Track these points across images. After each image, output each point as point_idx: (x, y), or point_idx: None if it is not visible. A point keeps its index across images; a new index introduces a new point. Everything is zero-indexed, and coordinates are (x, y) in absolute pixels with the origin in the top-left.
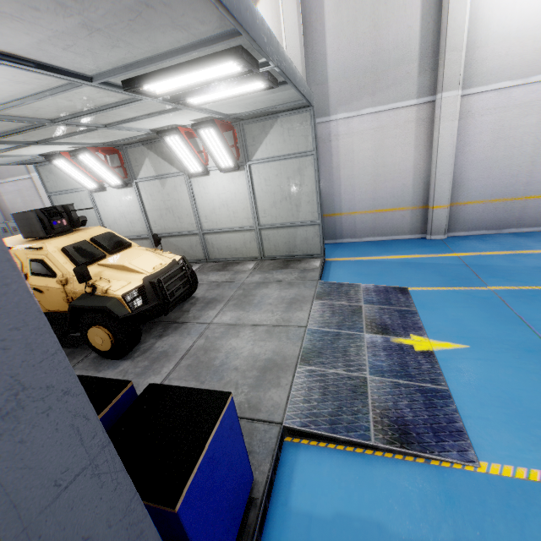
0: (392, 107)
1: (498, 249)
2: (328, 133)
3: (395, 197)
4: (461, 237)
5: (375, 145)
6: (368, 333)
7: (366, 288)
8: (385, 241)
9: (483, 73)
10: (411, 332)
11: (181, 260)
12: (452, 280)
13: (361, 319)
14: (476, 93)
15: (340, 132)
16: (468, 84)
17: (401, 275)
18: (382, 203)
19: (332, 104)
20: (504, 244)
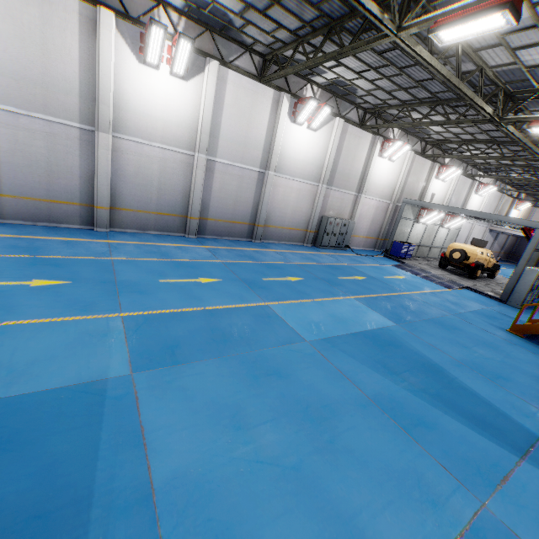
0: None
1: None
2: None
3: None
4: None
5: None
6: None
7: None
8: None
9: None
10: None
11: None
12: None
13: None
14: None
15: None
16: None
17: None
18: None
19: None
20: None
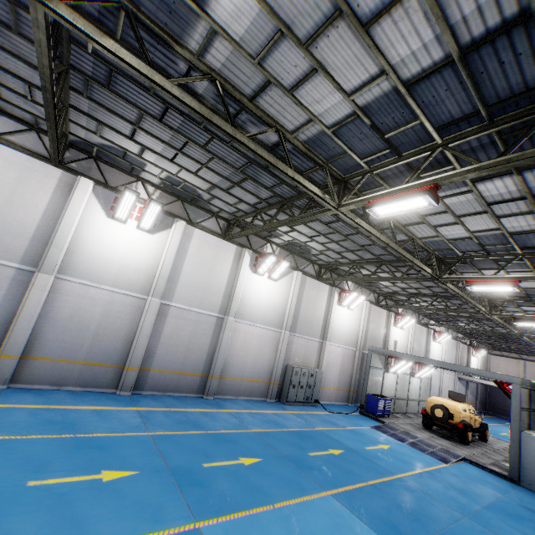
0: None
1: None
2: None
3: None
4: None
5: None
6: None
7: None
8: None
9: None
10: None
11: None
12: None
13: None
14: None
15: None
16: None
17: None
18: None
19: None
20: None
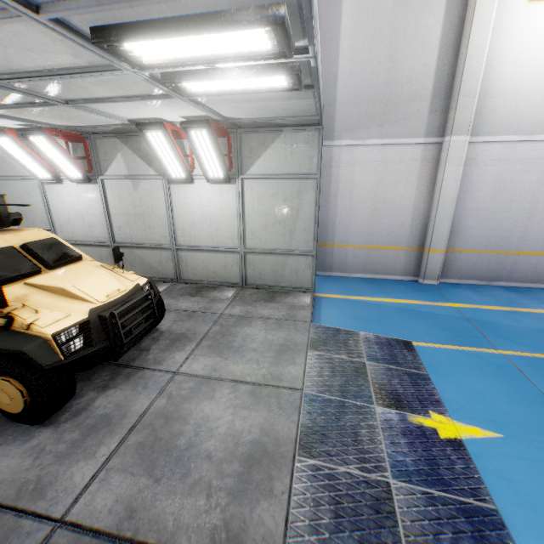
0: (399, 142)
1: (494, 304)
2: (329, 158)
3: (391, 235)
4: (453, 284)
5: (377, 178)
6: (379, 406)
7: (366, 338)
8: (377, 279)
9: (491, 123)
10: (429, 408)
11: (146, 284)
12: (458, 336)
13: (367, 382)
14: (482, 142)
15: (342, 159)
16: (476, 131)
17: (401, 324)
18: (377, 239)
19: (337, 128)
20: (498, 298)
